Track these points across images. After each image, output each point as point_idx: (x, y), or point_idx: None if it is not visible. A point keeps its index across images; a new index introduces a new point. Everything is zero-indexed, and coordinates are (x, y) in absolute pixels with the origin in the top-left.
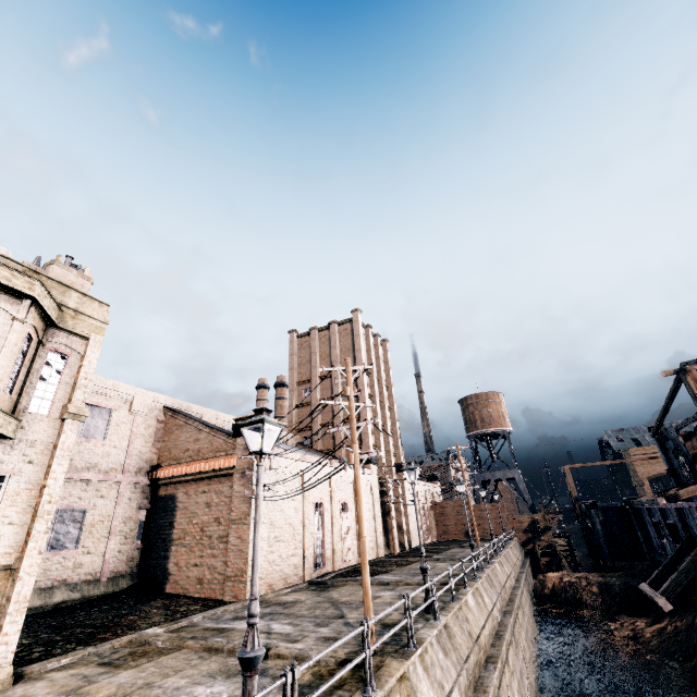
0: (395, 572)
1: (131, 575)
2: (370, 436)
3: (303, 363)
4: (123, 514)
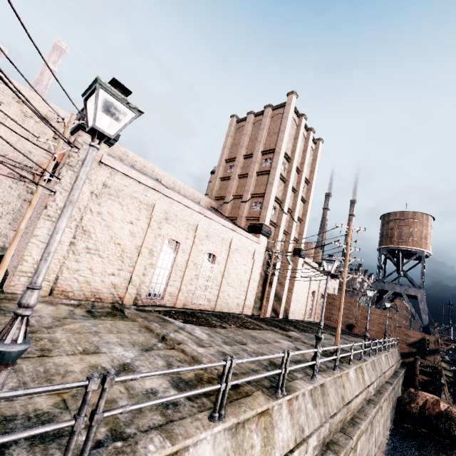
0: (222, 330)
1: (2, 248)
2: (270, 211)
3: (235, 144)
4: (1, 197)
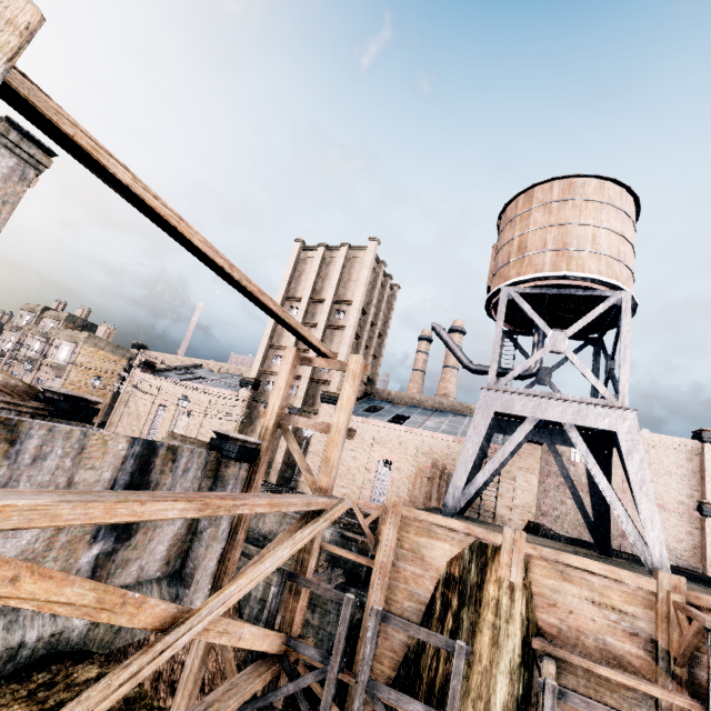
0: None
1: None
2: (258, 362)
3: None
4: None
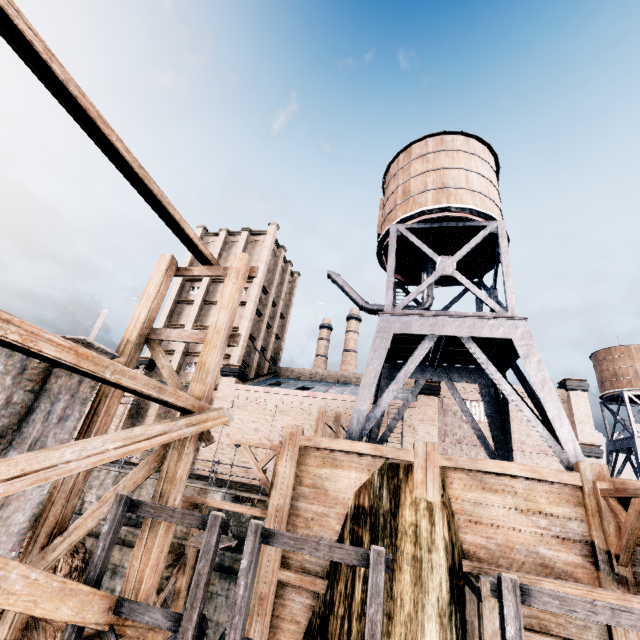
0: None
1: None
2: None
3: None
4: None
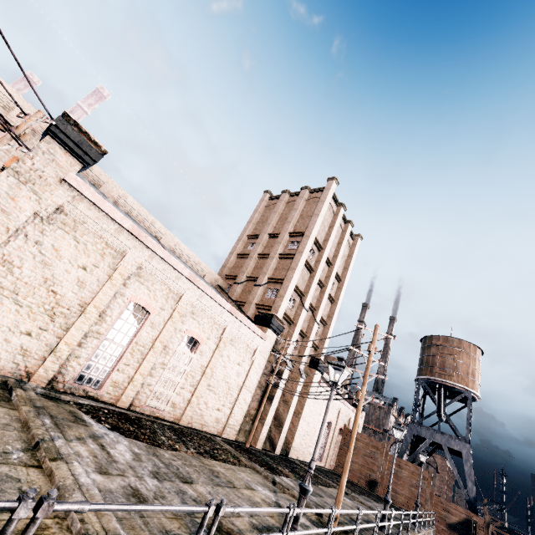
0: (166, 453)
1: None
2: (286, 301)
3: (262, 221)
4: None
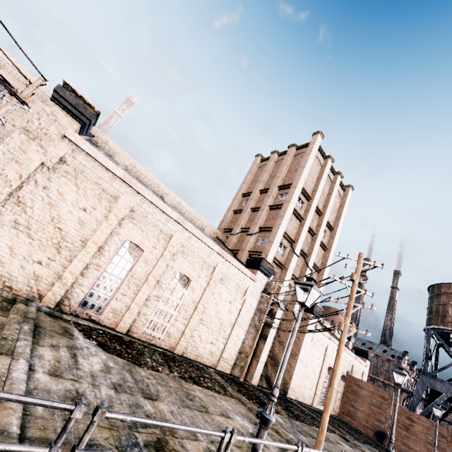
0: (144, 372)
1: None
2: (275, 246)
3: (255, 180)
4: None
